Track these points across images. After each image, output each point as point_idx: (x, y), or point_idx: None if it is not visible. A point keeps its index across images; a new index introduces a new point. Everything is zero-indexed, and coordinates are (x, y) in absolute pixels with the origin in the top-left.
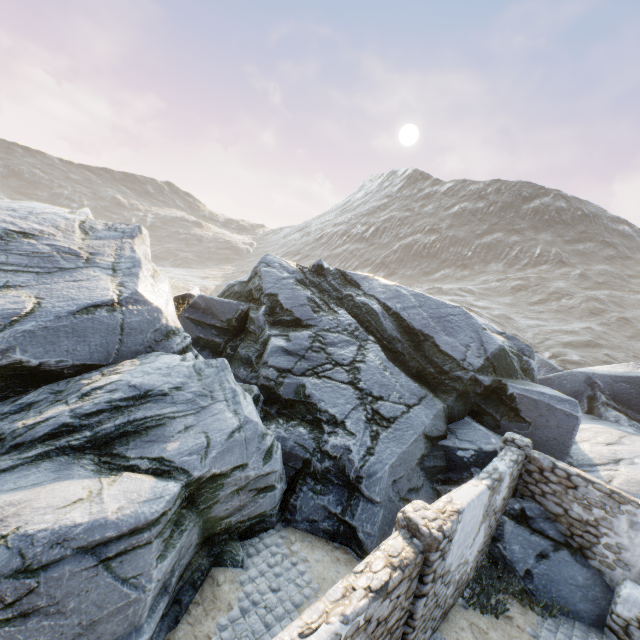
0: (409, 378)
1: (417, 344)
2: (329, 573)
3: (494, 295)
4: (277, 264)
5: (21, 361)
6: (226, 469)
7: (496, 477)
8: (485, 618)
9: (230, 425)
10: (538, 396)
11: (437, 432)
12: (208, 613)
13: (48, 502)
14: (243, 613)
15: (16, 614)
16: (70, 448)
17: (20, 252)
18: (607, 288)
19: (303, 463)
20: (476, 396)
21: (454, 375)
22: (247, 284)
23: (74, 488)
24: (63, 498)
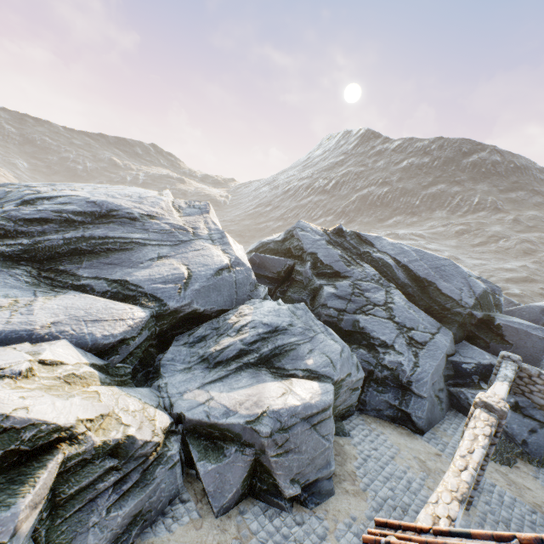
0: (426, 314)
1: (422, 288)
2: (400, 441)
3: (441, 239)
4: (309, 229)
5: (196, 309)
6: (344, 376)
7: (509, 380)
8: (503, 467)
9: (336, 349)
10: (518, 325)
11: (451, 351)
12: (346, 460)
13: (269, 394)
14: (364, 460)
15: (283, 451)
16: (250, 364)
17: (154, 230)
18: (537, 231)
19: (368, 373)
20: (471, 326)
21: (454, 311)
22: (282, 243)
23: (274, 387)
24: (274, 392)
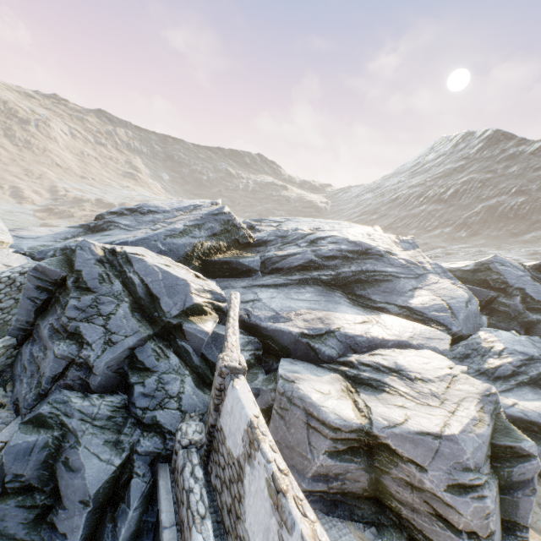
0: None
1: None
2: None
3: None
4: (508, 264)
5: (463, 334)
6: None
7: None
8: None
9: None
10: None
11: None
12: None
13: None
14: None
15: None
16: (524, 383)
17: (397, 265)
18: None
19: None
20: None
21: None
22: (473, 273)
23: None
24: None
